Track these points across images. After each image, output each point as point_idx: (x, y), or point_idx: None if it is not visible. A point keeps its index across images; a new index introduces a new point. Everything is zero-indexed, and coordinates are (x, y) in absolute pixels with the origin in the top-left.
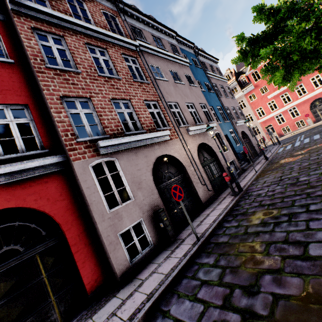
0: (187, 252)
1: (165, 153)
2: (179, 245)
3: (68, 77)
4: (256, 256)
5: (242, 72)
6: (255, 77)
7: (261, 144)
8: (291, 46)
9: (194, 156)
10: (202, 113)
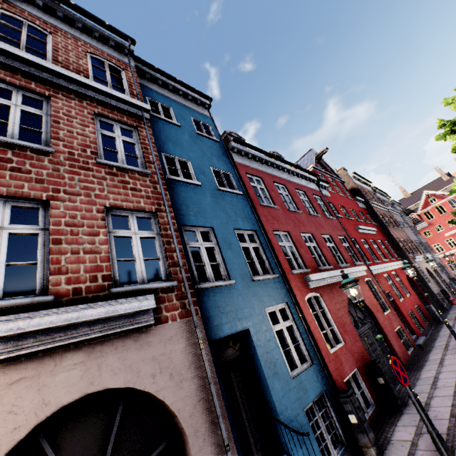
0: None
1: (425, 267)
2: None
3: (391, 230)
4: None
5: (409, 210)
6: None
7: None
8: None
9: (433, 271)
10: (420, 247)
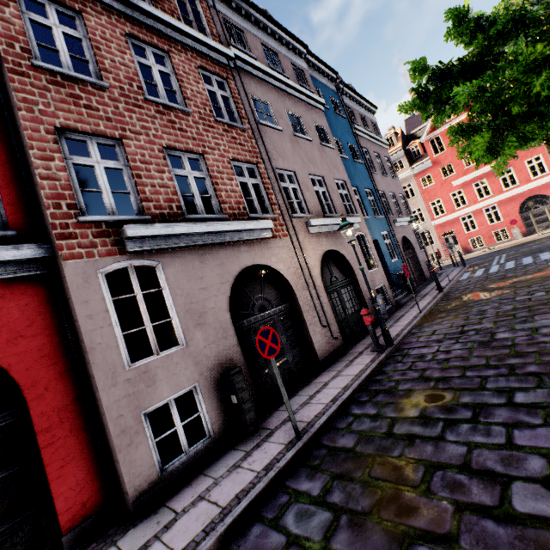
0: (273, 462)
1: (260, 262)
2: (262, 443)
3: (79, 92)
4: (404, 494)
5: (414, 136)
6: (435, 147)
7: (433, 262)
8: (511, 86)
9: (314, 272)
10: (338, 197)
